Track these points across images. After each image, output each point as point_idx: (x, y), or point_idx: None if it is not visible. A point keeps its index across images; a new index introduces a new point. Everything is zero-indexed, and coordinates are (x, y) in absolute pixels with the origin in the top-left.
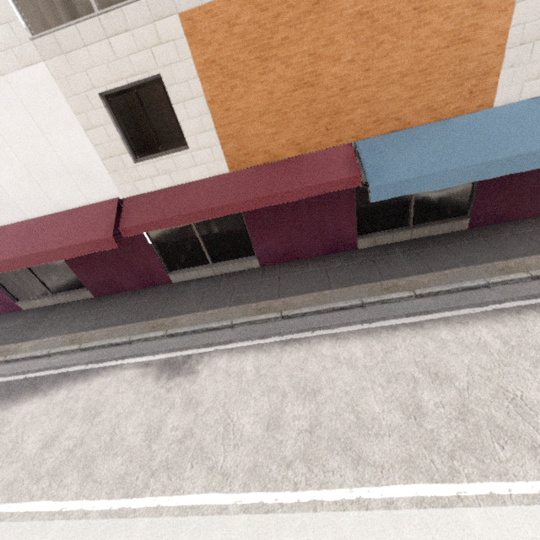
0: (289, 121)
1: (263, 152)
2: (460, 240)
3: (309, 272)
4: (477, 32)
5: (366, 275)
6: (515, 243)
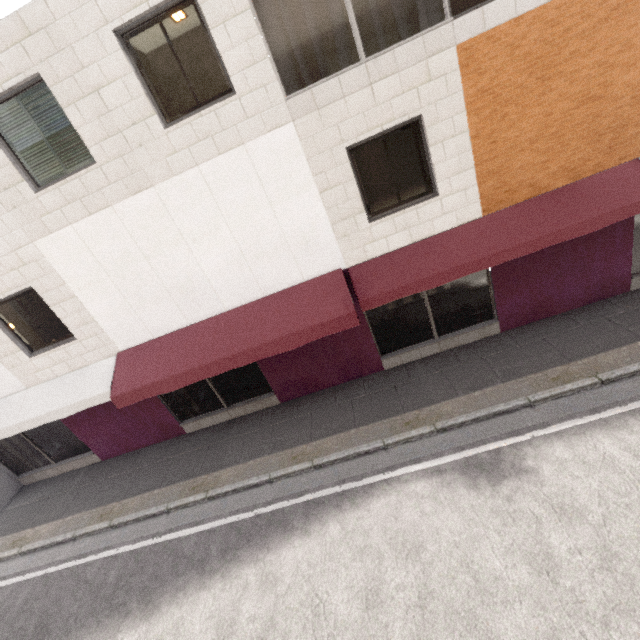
0: (565, 144)
1: (528, 185)
2: None
3: (583, 326)
4: None
5: None
6: None
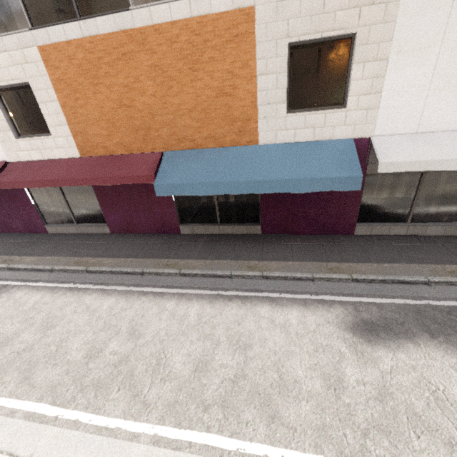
0: (117, 128)
1: (102, 147)
2: (248, 240)
3: (135, 243)
4: (235, 90)
5: (166, 253)
6: (279, 250)
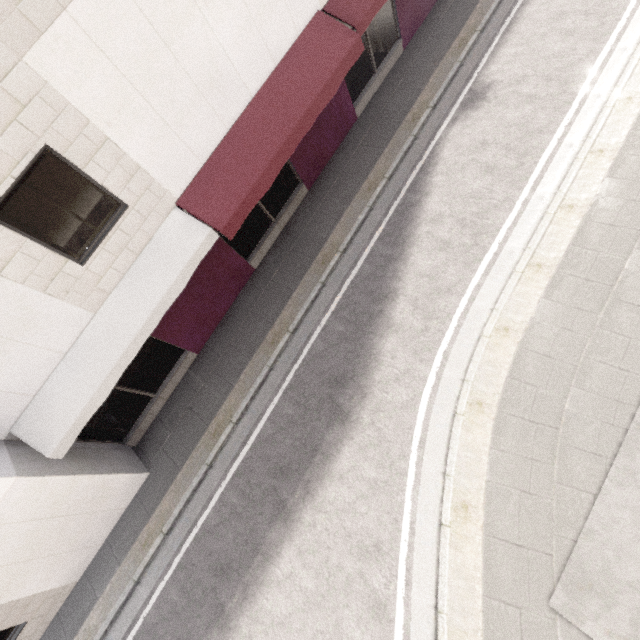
0: None
1: None
2: None
3: (443, 18)
4: None
5: None
6: None
